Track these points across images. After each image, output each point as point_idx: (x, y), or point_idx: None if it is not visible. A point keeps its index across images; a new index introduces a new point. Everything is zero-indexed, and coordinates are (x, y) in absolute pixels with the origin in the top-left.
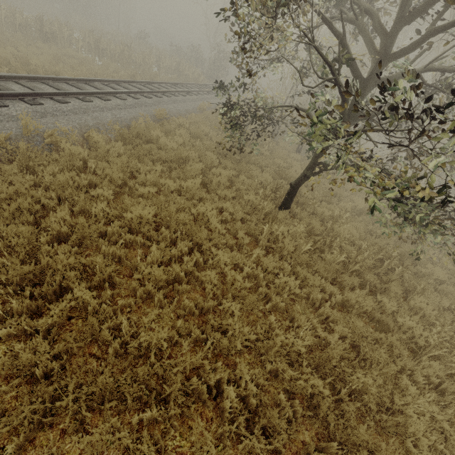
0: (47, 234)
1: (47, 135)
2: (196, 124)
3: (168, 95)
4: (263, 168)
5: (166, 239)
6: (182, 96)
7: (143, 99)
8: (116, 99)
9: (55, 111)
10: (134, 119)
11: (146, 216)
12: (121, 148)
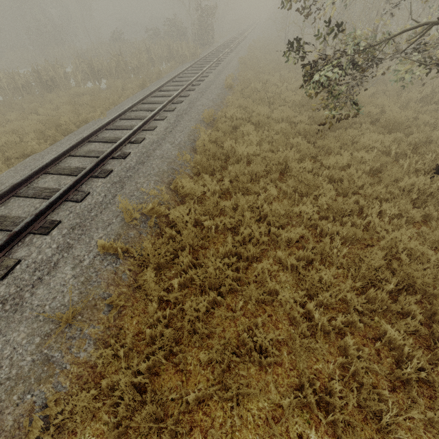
0: (255, 364)
1: (148, 210)
2: (241, 107)
3: (192, 89)
4: (353, 127)
5: (377, 302)
6: (202, 82)
7: (178, 106)
8: (158, 122)
9: (126, 172)
10: (190, 137)
11: (351, 286)
12: (212, 183)
